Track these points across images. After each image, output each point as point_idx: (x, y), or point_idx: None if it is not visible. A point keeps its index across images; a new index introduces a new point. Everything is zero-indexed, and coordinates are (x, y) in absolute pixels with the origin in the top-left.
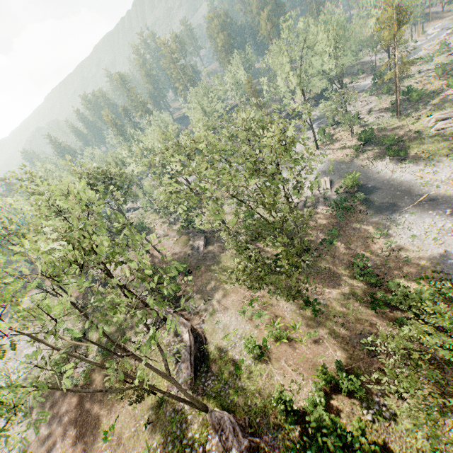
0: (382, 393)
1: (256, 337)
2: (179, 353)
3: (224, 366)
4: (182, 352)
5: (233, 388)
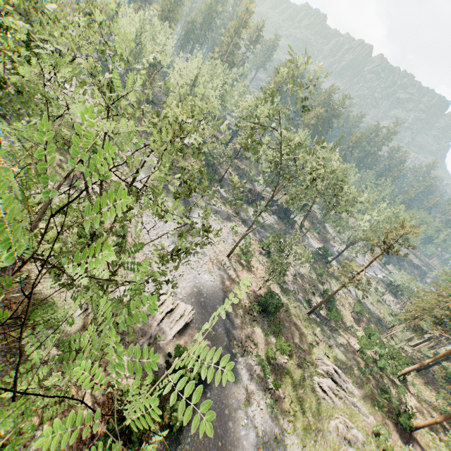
0: None
1: None
2: None
3: None
4: None
5: None
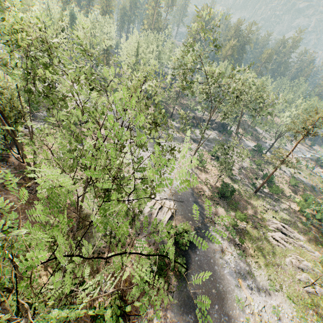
0: None
1: None
2: None
3: None
4: None
5: None
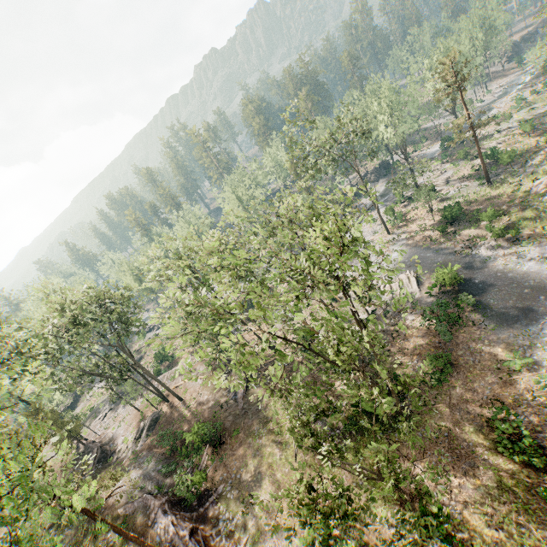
0: None
1: None
2: None
3: None
4: None
5: None
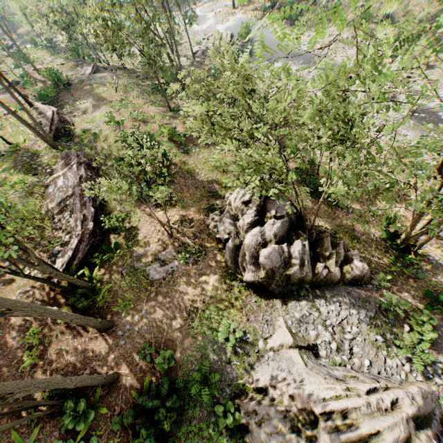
0: (197, 144)
1: (118, 120)
2: (40, 123)
3: (83, 133)
4: (44, 122)
5: (89, 147)
